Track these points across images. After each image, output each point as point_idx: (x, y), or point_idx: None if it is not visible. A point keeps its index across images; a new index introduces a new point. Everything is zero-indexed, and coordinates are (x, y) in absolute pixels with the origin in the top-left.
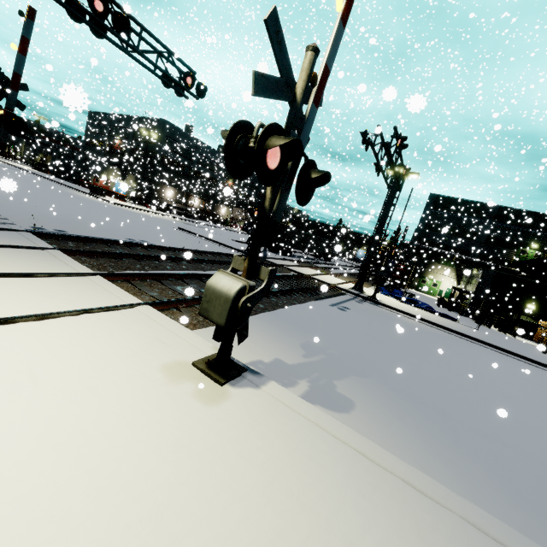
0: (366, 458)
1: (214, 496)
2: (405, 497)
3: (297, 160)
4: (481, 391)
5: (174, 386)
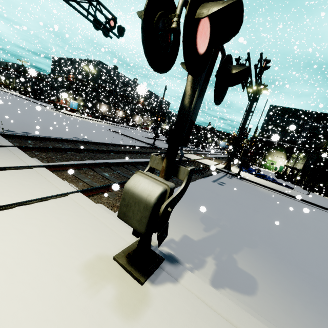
0: None
1: None
2: None
3: (214, 56)
4: None
5: (93, 295)
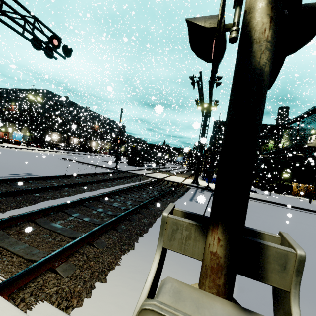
0: None
1: None
2: None
3: None
4: None
5: None
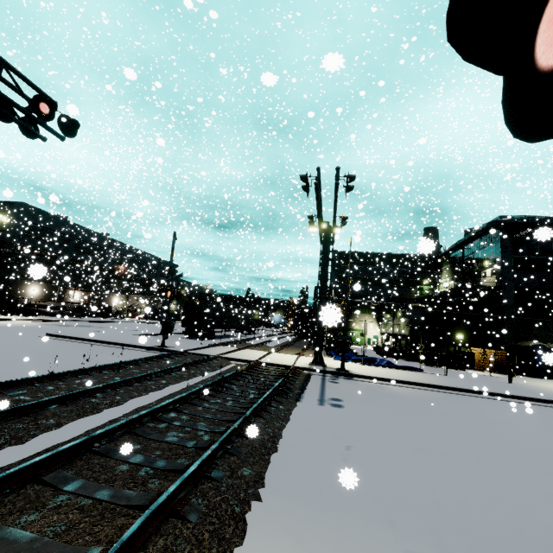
0: None
1: None
2: None
3: None
4: None
5: None
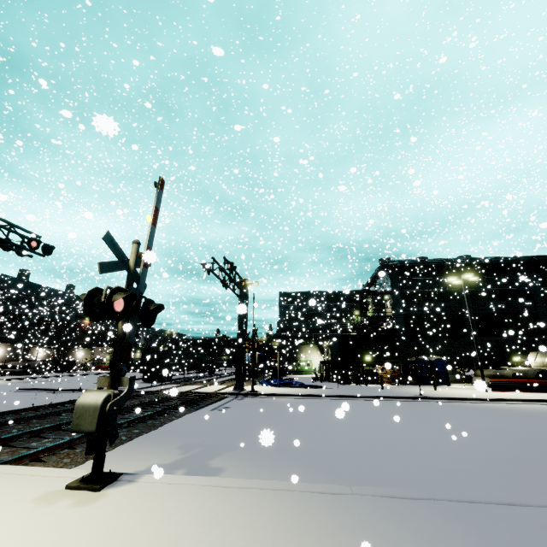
0: (223, 487)
1: (101, 542)
2: (247, 494)
3: (139, 300)
4: (328, 428)
5: (51, 505)
